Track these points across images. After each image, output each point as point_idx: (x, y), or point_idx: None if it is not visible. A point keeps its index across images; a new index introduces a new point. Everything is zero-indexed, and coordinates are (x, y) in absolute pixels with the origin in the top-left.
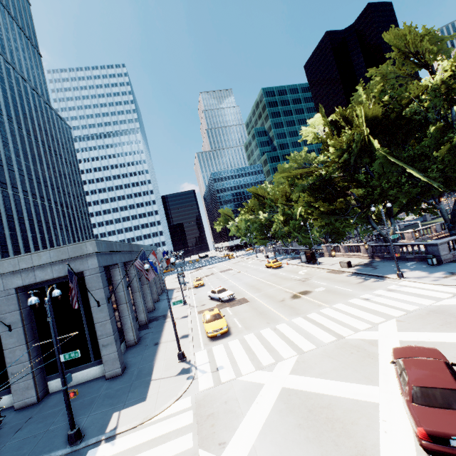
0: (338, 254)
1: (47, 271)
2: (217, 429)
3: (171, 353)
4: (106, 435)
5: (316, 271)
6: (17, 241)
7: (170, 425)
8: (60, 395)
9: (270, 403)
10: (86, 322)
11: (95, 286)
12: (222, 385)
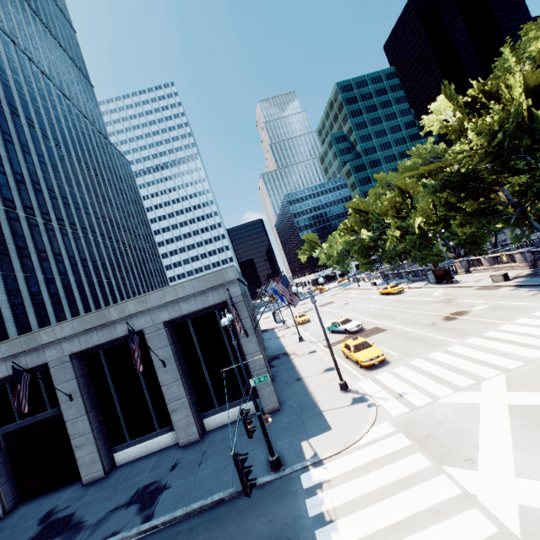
0: (480, 269)
1: (191, 302)
2: (451, 448)
3: (326, 386)
4: (310, 461)
5: (458, 291)
6: (104, 289)
7: (383, 447)
8: (221, 432)
9: (504, 420)
10: (232, 356)
11: (241, 316)
12: (420, 408)
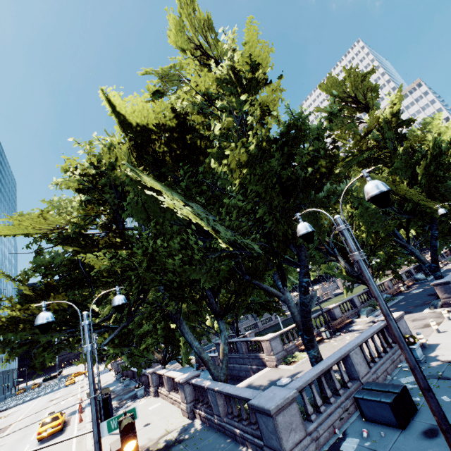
0: (163, 393)
1: None
2: None
3: None
4: None
5: None
6: None
7: None
8: None
9: None
10: None
11: None
12: None
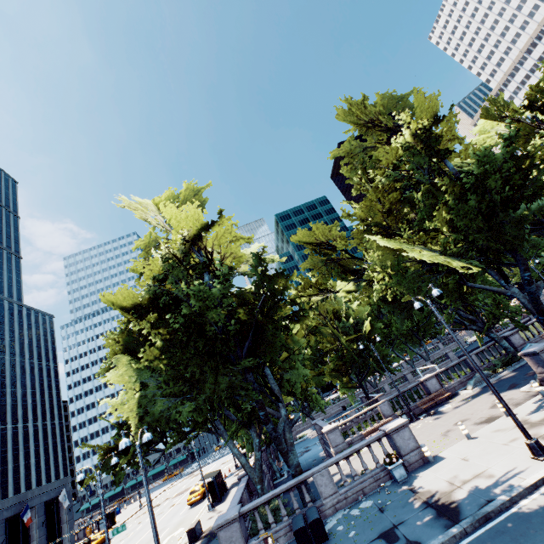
0: None
1: None
2: None
3: None
4: None
5: (175, 541)
6: None
7: None
8: None
9: None
10: None
11: None
12: None
